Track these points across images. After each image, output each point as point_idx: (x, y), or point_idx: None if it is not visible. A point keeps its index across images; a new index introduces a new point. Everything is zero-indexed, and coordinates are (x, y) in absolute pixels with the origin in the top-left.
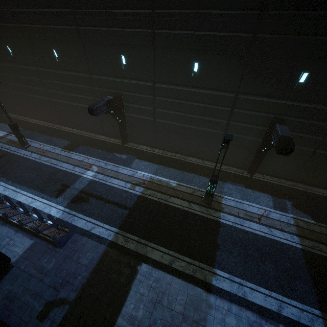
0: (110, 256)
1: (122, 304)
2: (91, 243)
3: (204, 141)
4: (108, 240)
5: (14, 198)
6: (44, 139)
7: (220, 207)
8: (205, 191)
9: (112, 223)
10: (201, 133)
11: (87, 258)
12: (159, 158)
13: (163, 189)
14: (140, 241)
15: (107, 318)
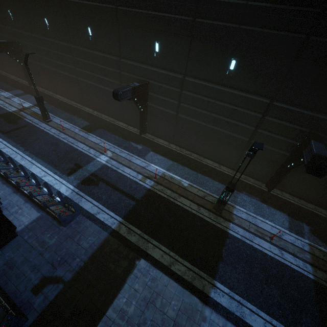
0: (110, 244)
1: (115, 296)
2: (94, 227)
3: (225, 145)
4: (111, 228)
5: (28, 169)
6: (65, 116)
7: (231, 217)
8: (217, 197)
9: (118, 211)
10: (223, 136)
11: (88, 241)
12: (174, 155)
13: (173, 187)
14: (142, 236)
15: (98, 306)
